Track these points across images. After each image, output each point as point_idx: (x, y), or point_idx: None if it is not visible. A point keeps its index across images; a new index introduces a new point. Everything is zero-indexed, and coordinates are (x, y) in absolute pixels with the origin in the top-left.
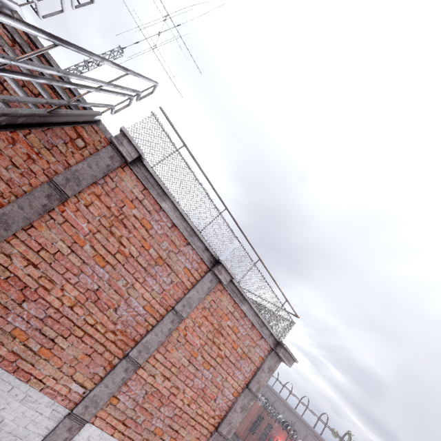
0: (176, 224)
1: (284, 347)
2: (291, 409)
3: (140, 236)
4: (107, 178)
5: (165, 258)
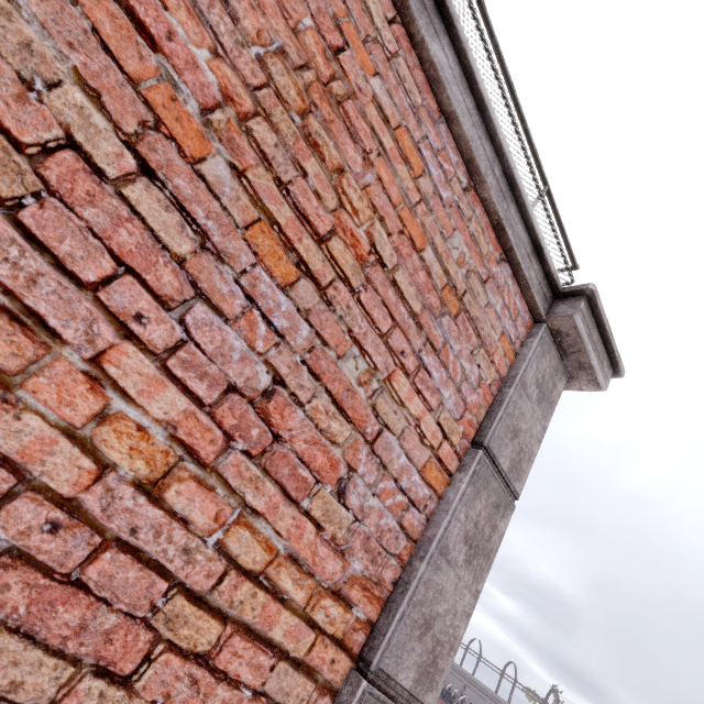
0: None
1: (585, 298)
2: (455, 667)
3: None
4: None
5: None
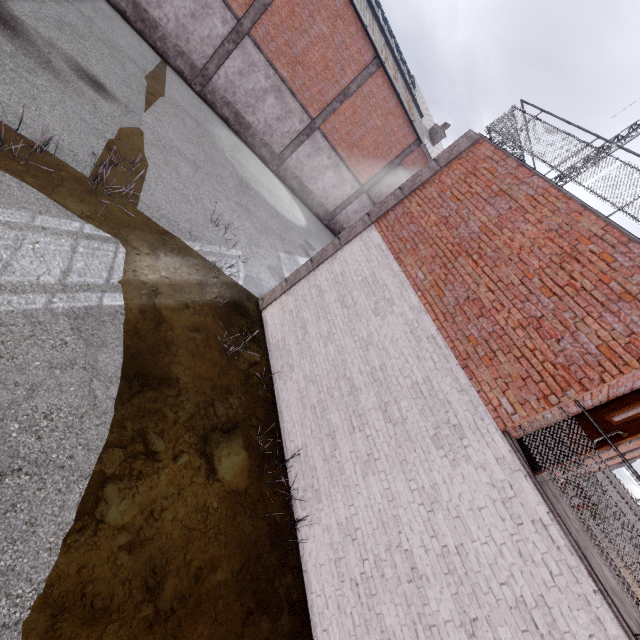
0: None
1: None
2: None
3: None
4: None
5: None
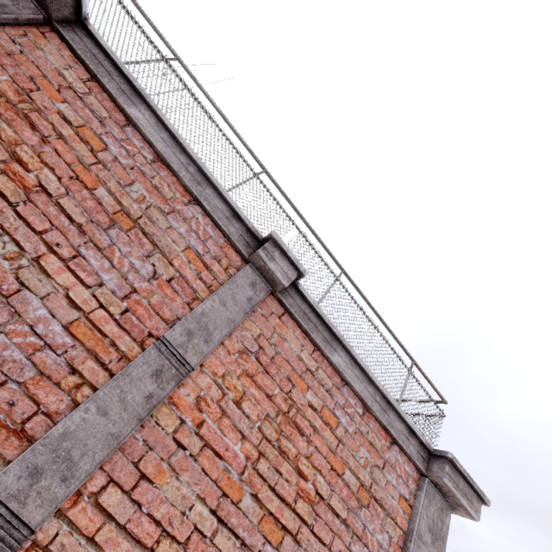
0: (163, 154)
1: (448, 461)
2: None
3: (74, 158)
4: (0, 32)
5: (136, 218)
